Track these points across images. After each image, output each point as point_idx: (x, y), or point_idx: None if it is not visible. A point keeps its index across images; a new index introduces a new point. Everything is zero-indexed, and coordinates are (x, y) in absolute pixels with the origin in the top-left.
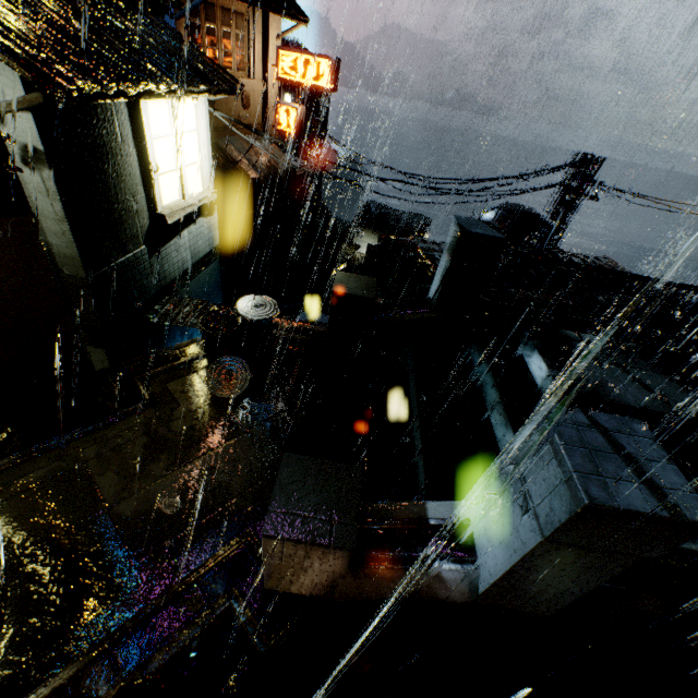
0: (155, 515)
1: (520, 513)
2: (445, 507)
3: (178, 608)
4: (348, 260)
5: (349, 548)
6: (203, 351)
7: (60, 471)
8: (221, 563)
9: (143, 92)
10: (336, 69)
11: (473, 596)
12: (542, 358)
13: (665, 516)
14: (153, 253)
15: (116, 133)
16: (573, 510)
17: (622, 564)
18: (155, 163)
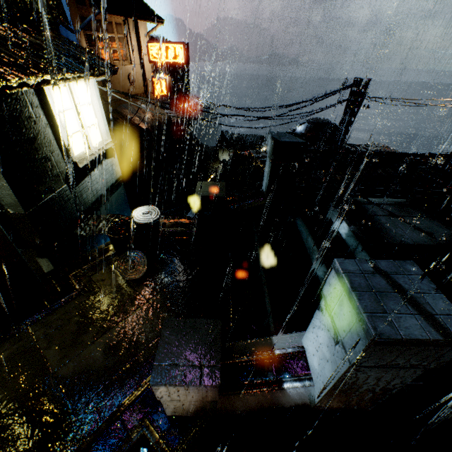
0: (87, 372)
1: (334, 343)
2: (286, 339)
3: (106, 440)
4: (216, 171)
5: (215, 384)
6: (115, 249)
7: (19, 351)
8: (135, 401)
9: (41, 81)
10: (186, 49)
11: (312, 404)
12: (343, 219)
13: (439, 339)
14: (73, 188)
15: (30, 112)
16: (367, 344)
17: (414, 373)
18: (63, 128)
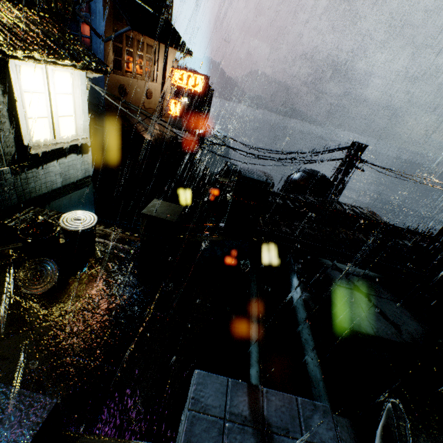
0: None
1: None
2: None
3: None
4: None
5: None
6: None
7: None
8: None
9: None
10: (206, 81)
11: None
12: (299, 281)
13: None
14: (17, 173)
15: None
16: None
17: None
18: (25, 109)
